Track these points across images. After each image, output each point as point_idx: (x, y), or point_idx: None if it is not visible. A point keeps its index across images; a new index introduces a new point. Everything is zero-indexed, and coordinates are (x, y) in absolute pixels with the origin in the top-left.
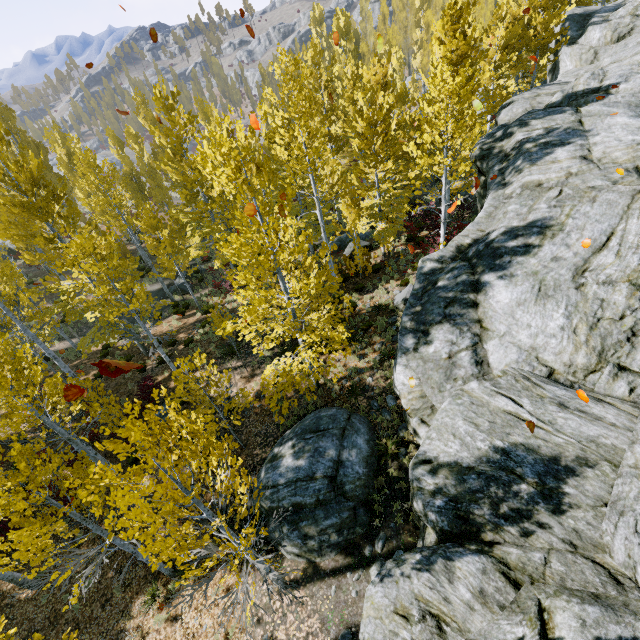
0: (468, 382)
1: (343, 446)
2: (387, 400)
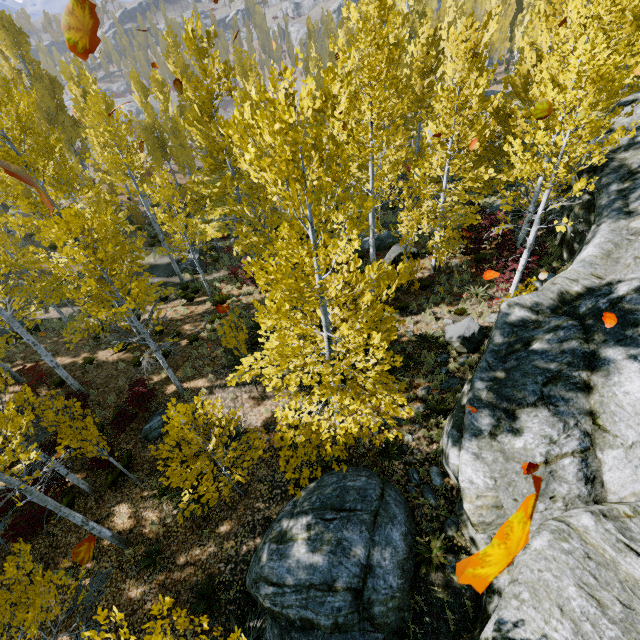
0: (572, 506)
1: (374, 541)
2: (432, 475)
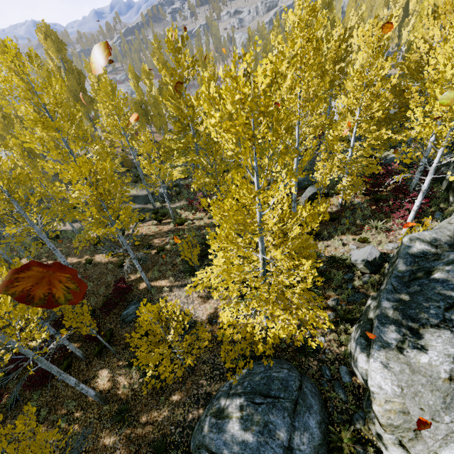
0: None
1: (294, 427)
2: (341, 373)
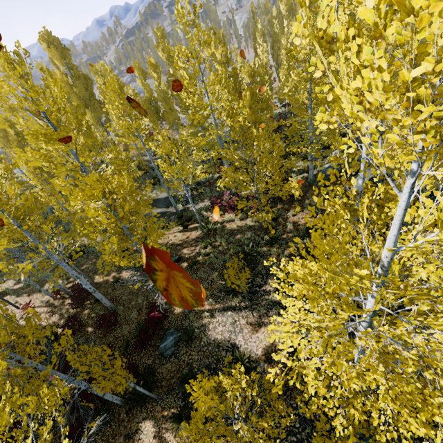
0: None
1: None
2: None
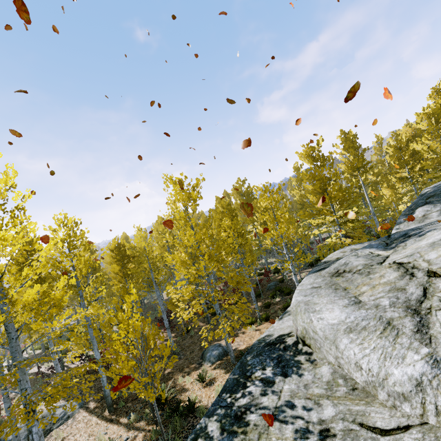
0: None
1: None
2: None
